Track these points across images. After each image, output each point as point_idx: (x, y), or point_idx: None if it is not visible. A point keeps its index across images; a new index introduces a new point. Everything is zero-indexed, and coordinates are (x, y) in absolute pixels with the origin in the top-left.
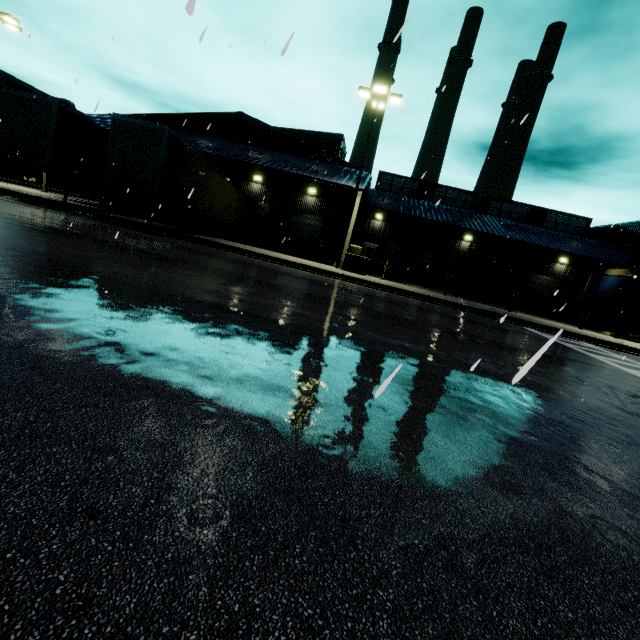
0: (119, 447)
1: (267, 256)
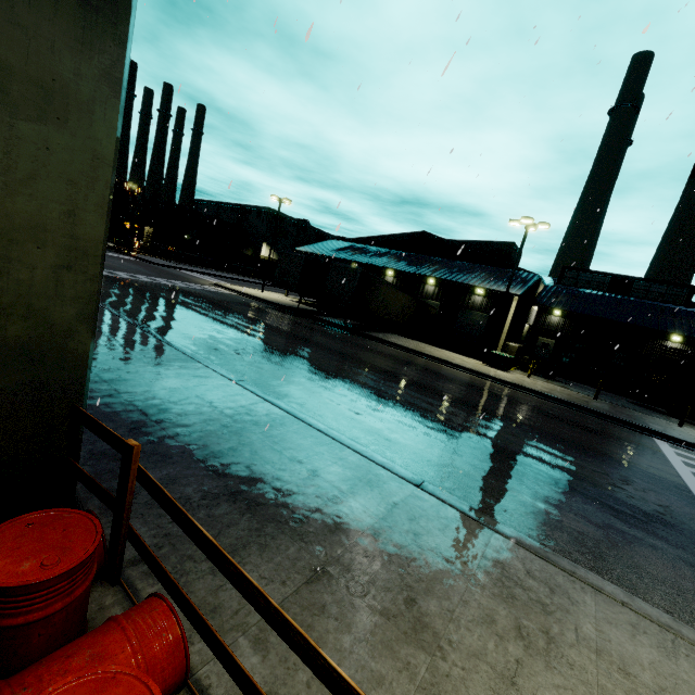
0: (318, 407)
1: (417, 352)
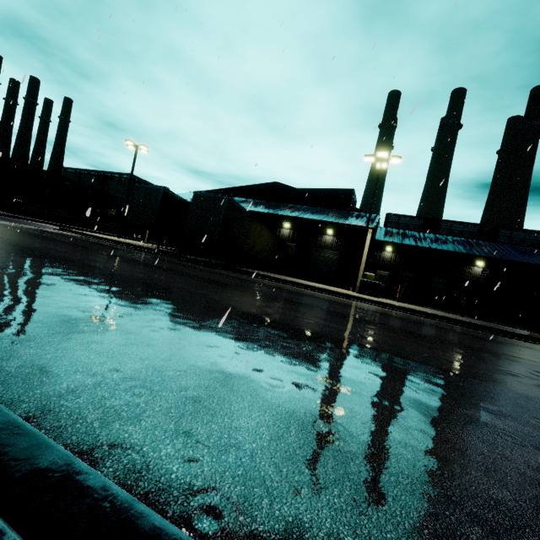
0: (201, 398)
1: (294, 282)
